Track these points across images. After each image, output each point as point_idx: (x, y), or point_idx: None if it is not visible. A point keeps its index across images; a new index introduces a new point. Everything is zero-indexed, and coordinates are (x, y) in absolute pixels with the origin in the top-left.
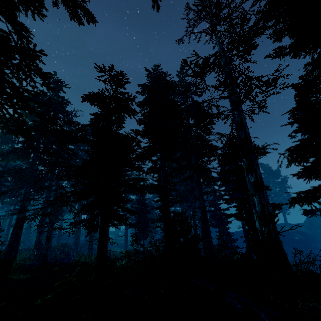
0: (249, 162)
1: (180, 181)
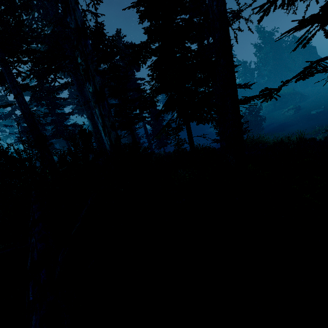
0: (85, 66)
1: (60, 89)
